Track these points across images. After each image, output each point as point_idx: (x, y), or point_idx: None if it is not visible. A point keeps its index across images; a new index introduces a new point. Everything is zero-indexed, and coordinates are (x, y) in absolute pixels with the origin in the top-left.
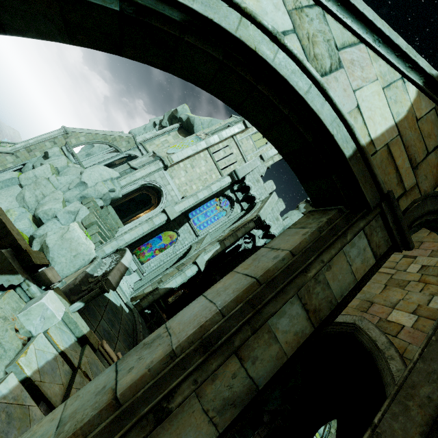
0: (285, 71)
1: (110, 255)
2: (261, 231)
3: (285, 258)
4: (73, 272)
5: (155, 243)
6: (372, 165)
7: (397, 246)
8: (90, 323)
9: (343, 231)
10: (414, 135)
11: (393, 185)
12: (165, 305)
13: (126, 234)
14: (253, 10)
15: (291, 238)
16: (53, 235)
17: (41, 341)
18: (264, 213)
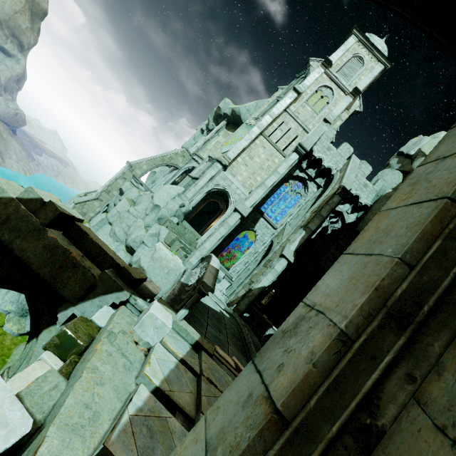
0: None
1: (197, 266)
2: (348, 205)
3: None
4: (170, 288)
5: (234, 247)
6: None
7: None
8: (198, 330)
9: None
10: None
11: None
12: (261, 307)
13: (206, 242)
14: None
15: None
16: (144, 258)
17: (159, 350)
18: (348, 181)
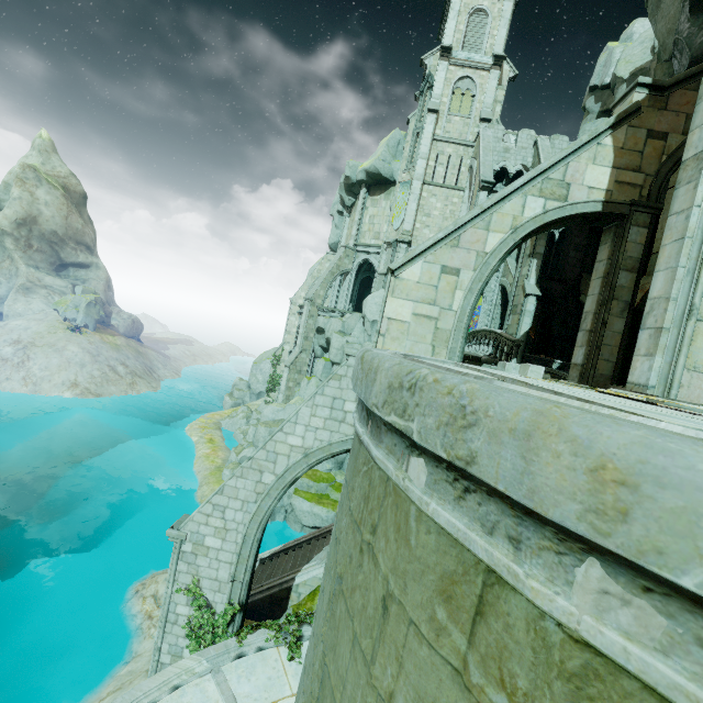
0: (556, 216)
1: None
2: None
3: (607, 263)
4: None
5: None
6: (614, 202)
7: (654, 214)
8: None
9: (622, 234)
10: (626, 157)
11: (632, 192)
12: None
13: None
14: (534, 216)
15: (604, 252)
16: None
17: None
18: None
